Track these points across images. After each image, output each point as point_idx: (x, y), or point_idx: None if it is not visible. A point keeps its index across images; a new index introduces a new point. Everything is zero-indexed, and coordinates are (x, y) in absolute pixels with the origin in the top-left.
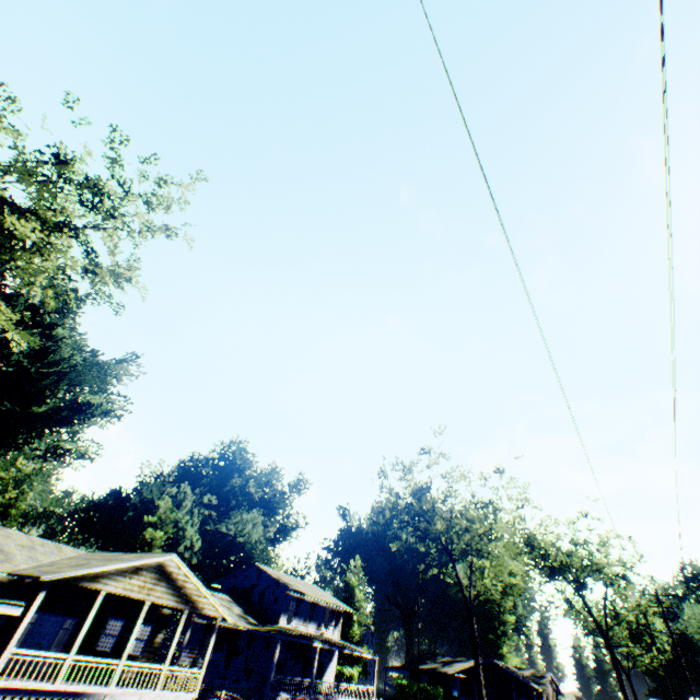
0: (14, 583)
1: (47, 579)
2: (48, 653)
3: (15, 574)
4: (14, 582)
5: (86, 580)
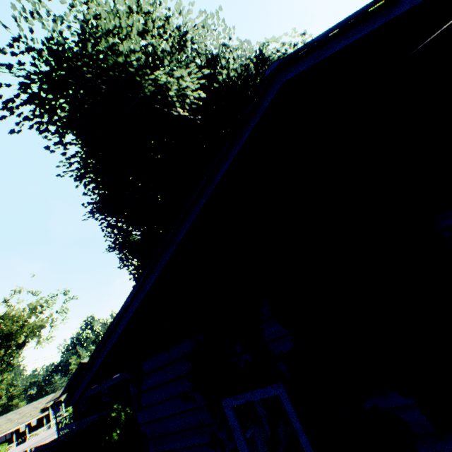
0: (43, 409)
1: (49, 405)
2: (59, 413)
3: (42, 408)
4: (43, 409)
5: (57, 399)
